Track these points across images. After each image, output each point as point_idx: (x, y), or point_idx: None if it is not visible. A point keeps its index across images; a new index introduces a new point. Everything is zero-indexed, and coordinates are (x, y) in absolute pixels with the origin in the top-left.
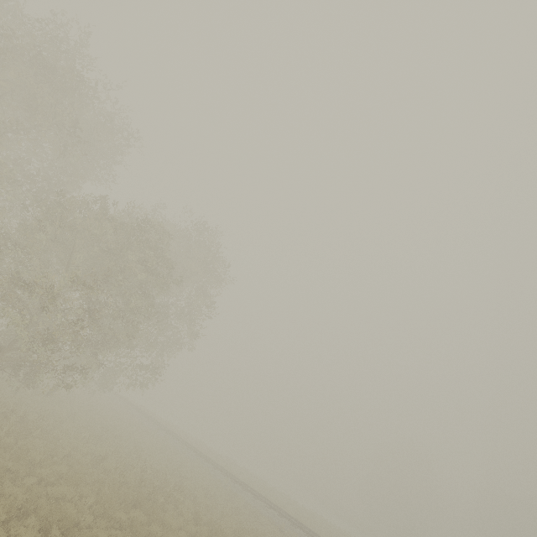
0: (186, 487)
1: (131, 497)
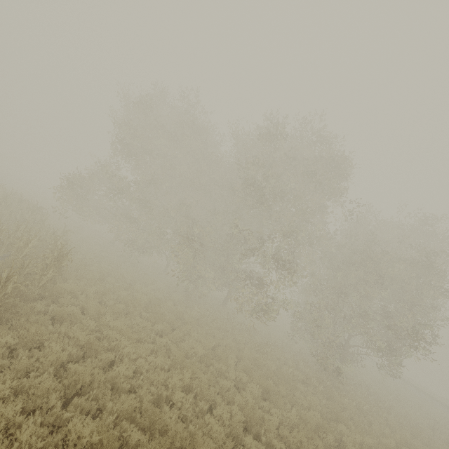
0: None
1: None
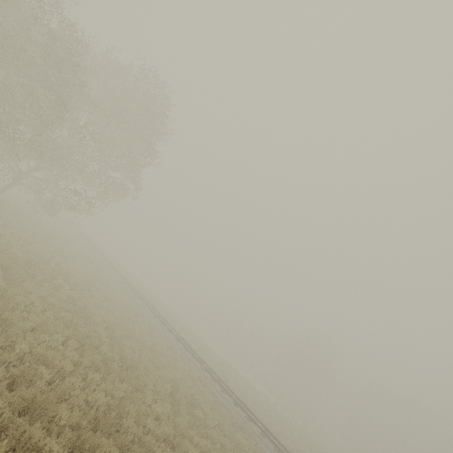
0: (87, 289)
1: (1, 260)
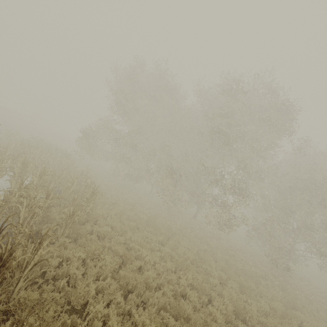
0: None
1: None
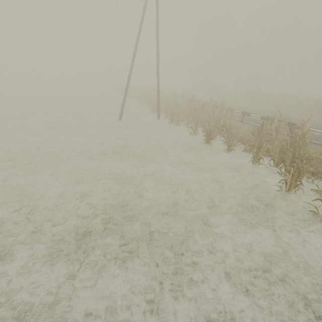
0: None
1: None
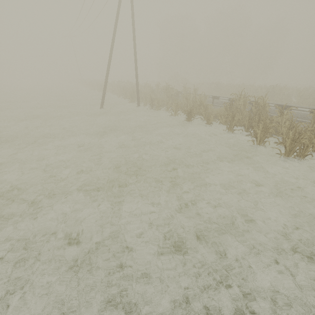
0: None
1: None
